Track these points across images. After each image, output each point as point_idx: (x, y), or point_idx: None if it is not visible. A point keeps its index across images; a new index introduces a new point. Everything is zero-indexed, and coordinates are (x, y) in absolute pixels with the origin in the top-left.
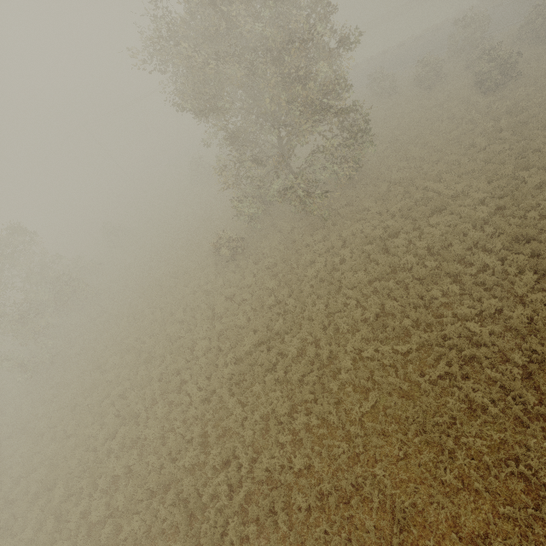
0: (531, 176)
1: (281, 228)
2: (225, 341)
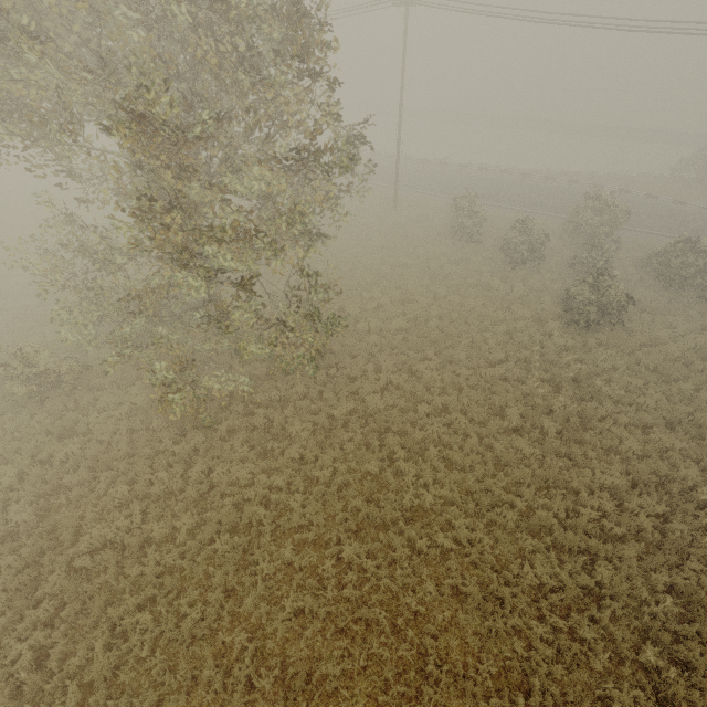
0: (537, 552)
1: None
2: None
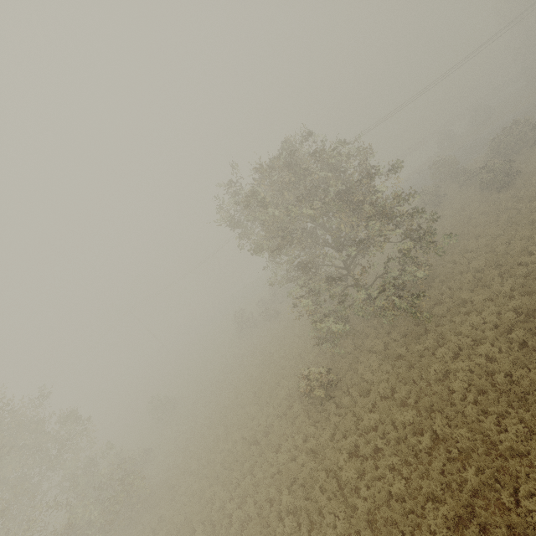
0: None
1: (370, 347)
2: (391, 532)
